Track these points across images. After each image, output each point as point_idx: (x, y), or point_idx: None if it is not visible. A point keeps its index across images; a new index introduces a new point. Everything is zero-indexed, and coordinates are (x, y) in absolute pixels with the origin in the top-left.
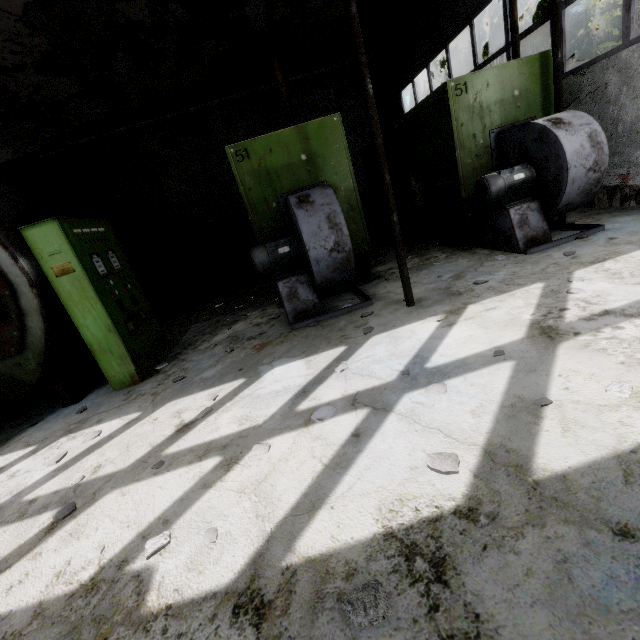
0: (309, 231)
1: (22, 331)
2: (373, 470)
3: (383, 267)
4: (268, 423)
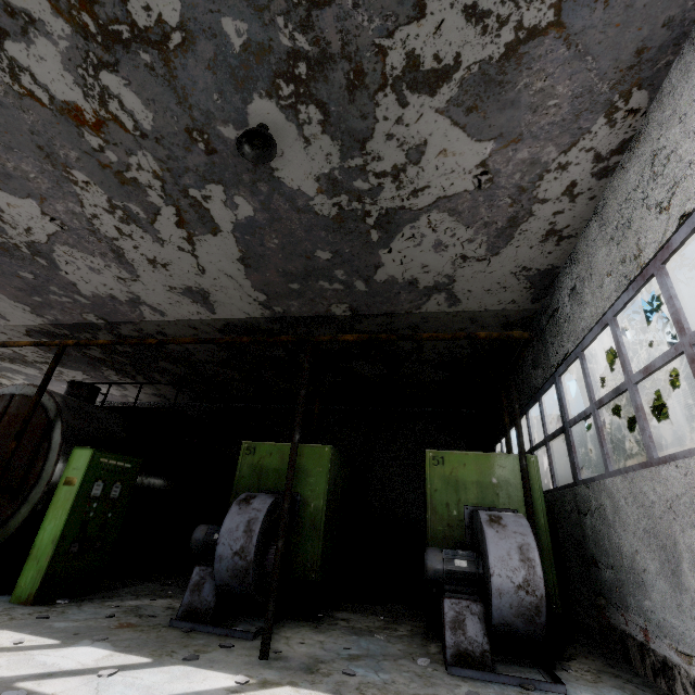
0: (229, 526)
1: (14, 513)
2: None
3: (345, 614)
4: None
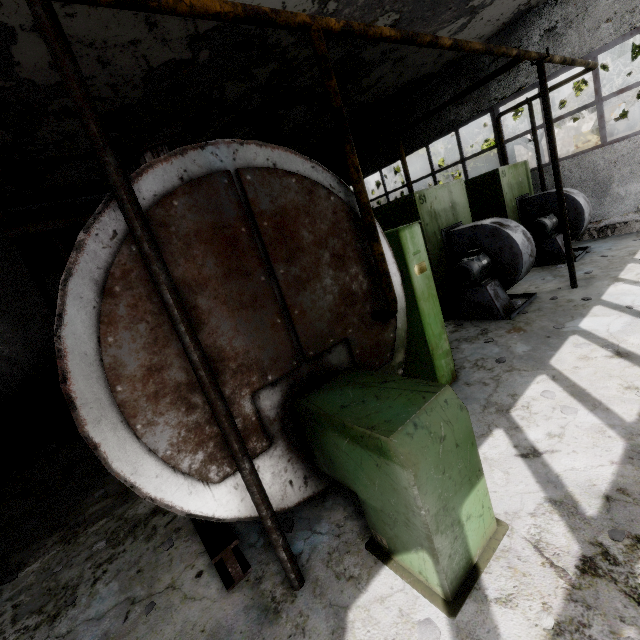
0: (520, 242)
1: (395, 333)
2: None
3: None
4: None
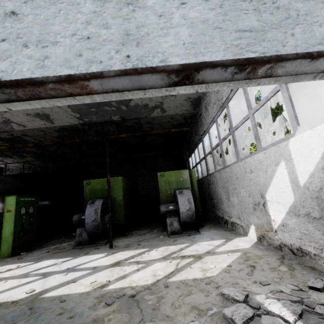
0: (88, 213)
1: None
2: (16, 290)
3: (135, 231)
4: (17, 275)
